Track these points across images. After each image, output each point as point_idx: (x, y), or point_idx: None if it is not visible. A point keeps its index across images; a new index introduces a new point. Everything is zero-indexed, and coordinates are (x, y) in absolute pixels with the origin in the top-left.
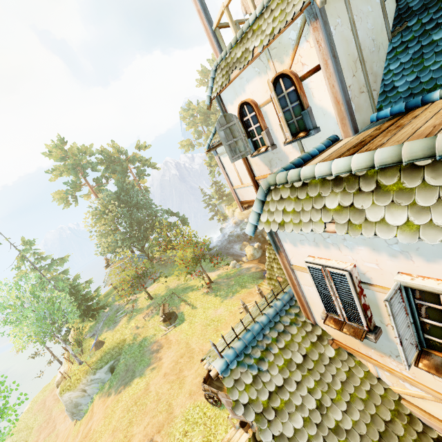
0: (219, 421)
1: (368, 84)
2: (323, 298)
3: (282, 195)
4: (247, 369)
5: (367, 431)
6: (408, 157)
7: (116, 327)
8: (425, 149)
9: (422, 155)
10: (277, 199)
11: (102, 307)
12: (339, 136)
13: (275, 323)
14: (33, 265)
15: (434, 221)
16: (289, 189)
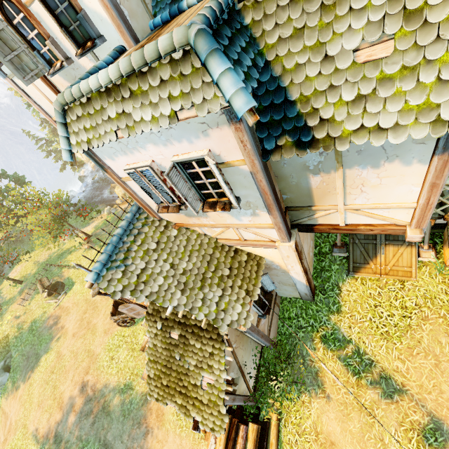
0: (138, 333)
1: None
2: (151, 195)
3: (77, 113)
4: (116, 269)
5: (201, 265)
6: (136, 65)
7: None
8: (141, 58)
9: (142, 63)
10: (75, 118)
11: None
12: (125, 46)
13: (130, 230)
14: None
15: (162, 112)
16: (79, 106)
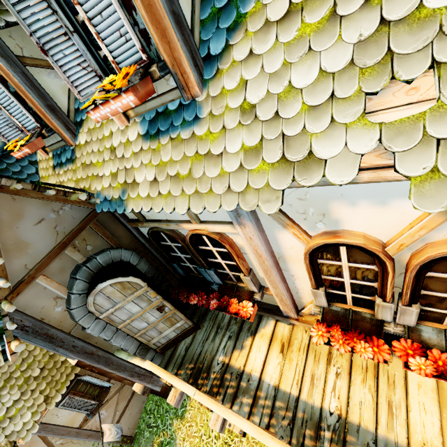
0: None
1: None
2: None
3: None
4: None
5: (14, 362)
6: None
7: None
8: None
9: None
10: None
11: None
12: None
13: None
14: None
15: None
16: None
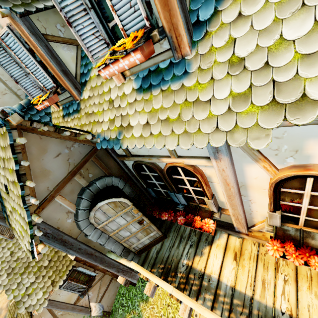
0: None
1: (9, 88)
2: None
3: None
4: None
5: None
6: None
7: None
8: None
9: None
10: None
11: None
12: None
13: None
14: None
15: None
16: None
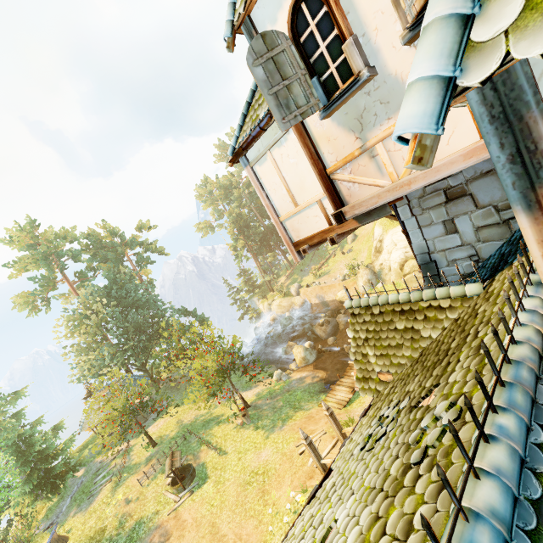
0: None
1: None
2: None
3: None
4: None
5: None
6: None
7: (91, 505)
8: None
9: None
10: None
11: (72, 469)
12: None
13: (536, 509)
14: None
15: None
16: None
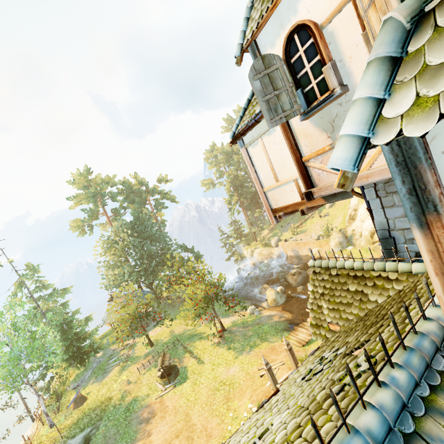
0: None
1: None
2: None
3: None
4: None
5: None
6: None
7: (104, 379)
8: None
9: None
10: None
11: (95, 351)
12: None
13: (405, 439)
14: (30, 293)
15: None
16: None
